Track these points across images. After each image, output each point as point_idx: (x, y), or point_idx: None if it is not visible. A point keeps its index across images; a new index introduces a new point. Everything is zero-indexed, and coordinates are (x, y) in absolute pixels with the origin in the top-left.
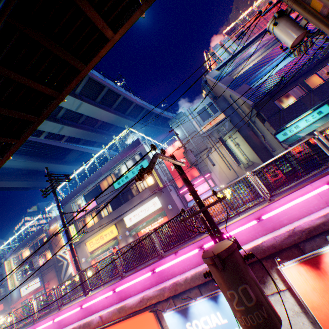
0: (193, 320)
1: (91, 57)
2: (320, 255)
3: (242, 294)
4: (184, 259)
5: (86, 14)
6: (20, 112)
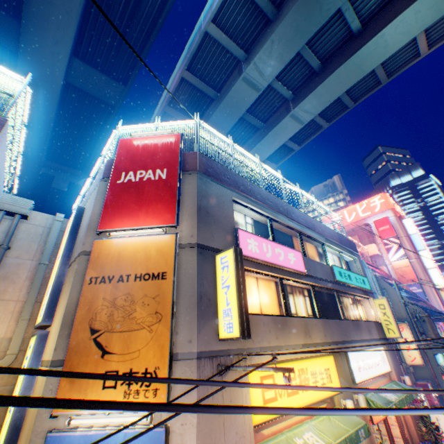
0: None
1: None
2: None
3: None
4: None
5: None
6: None
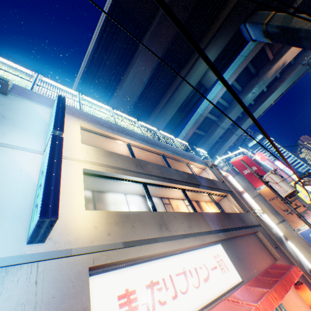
0: None
1: None
2: None
3: None
4: None
5: None
6: None
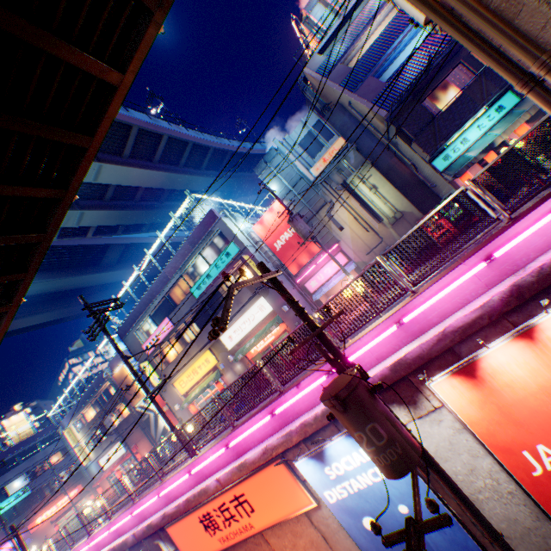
0: (331, 463)
1: (97, 121)
2: (475, 360)
3: (371, 434)
4: (310, 391)
5: (67, 62)
6: (14, 234)
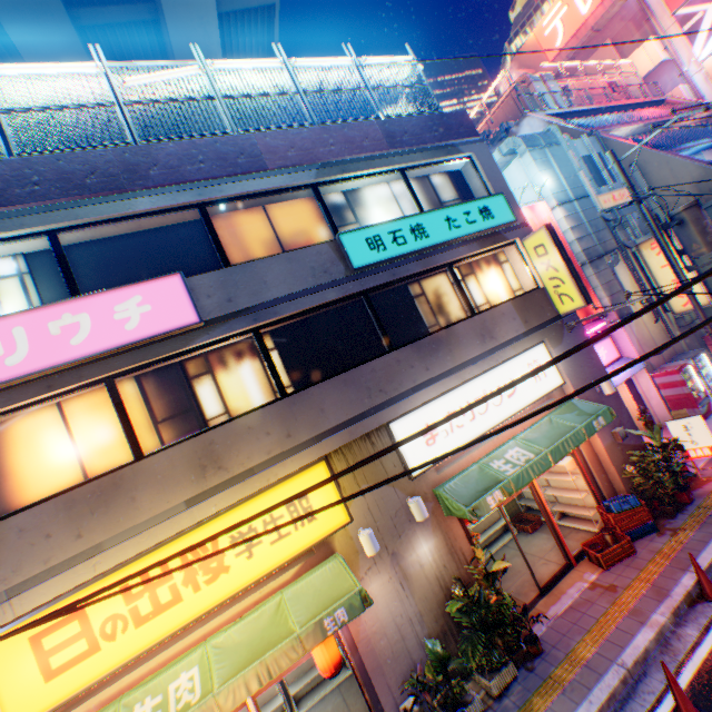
0: None
1: None
2: None
3: None
4: None
5: None
6: None
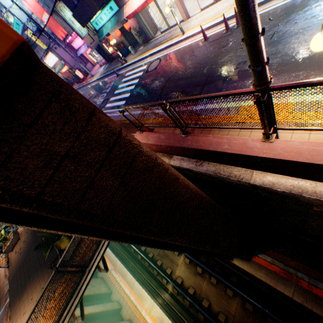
0: None
1: None
2: None
3: None
4: None
5: None
6: None
